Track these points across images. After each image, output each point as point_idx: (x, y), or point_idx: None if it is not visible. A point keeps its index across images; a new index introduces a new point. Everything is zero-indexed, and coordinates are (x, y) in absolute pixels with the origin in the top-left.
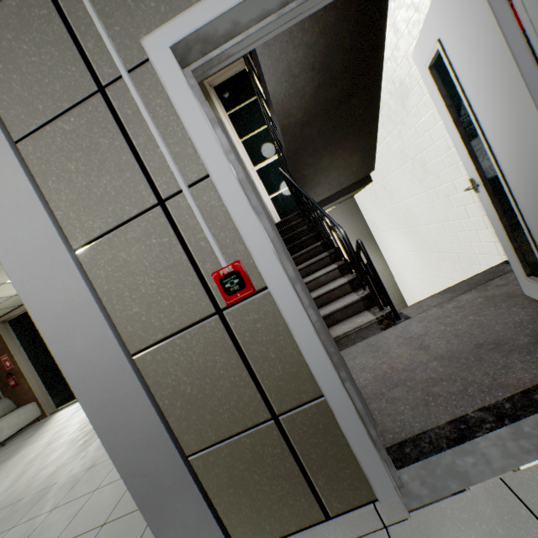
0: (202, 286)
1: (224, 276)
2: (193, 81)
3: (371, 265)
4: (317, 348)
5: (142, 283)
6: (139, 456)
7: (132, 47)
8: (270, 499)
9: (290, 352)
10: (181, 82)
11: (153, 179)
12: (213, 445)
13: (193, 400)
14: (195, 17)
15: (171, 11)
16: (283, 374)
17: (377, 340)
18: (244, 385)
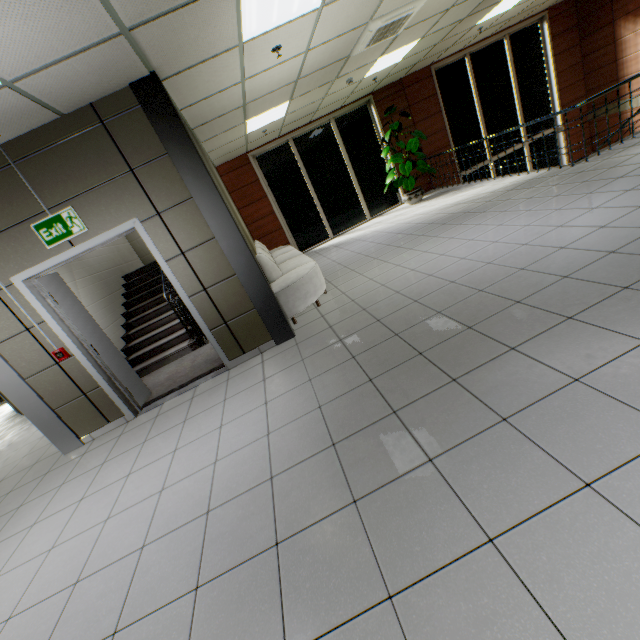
0: (50, 355)
1: (57, 353)
2: (35, 283)
3: (185, 315)
4: (96, 372)
5: (26, 356)
6: (35, 411)
7: (7, 279)
8: (89, 419)
9: (87, 374)
10: (29, 292)
11: (24, 322)
12: (64, 405)
13: (54, 392)
14: (31, 272)
15: (21, 268)
16: (86, 381)
17: (186, 357)
18: (72, 385)
